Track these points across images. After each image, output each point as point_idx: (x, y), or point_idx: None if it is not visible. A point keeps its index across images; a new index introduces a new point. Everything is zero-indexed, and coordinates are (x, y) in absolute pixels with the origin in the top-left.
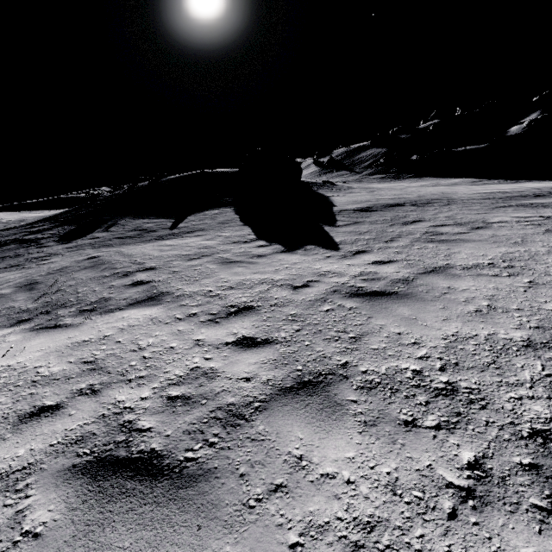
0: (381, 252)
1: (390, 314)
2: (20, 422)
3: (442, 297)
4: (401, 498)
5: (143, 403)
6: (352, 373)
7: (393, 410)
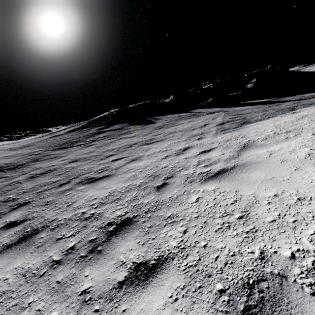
0: None
1: None
2: None
3: None
4: None
5: None
6: None
7: None
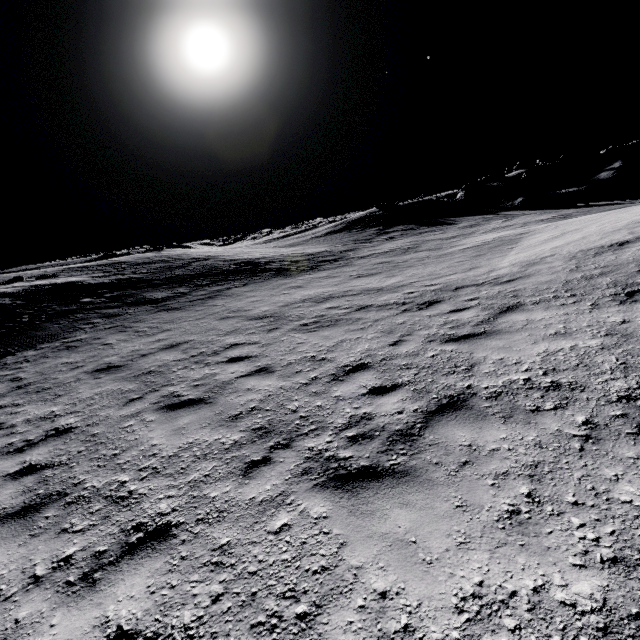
0: None
1: None
2: None
3: None
4: None
5: None
6: None
7: None
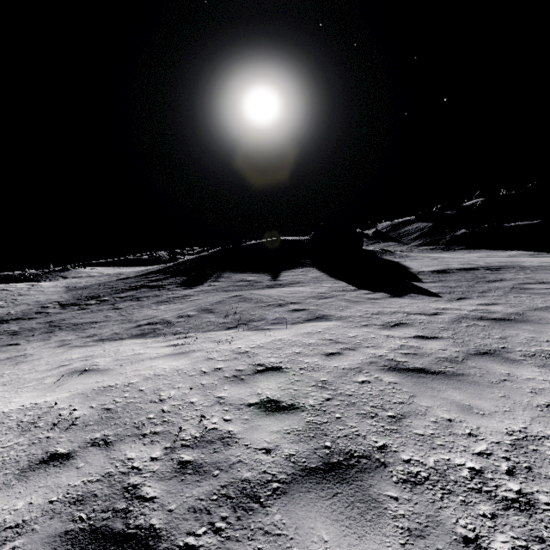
0: (481, 298)
1: (518, 328)
2: (326, 356)
3: None
4: None
5: (389, 354)
6: (512, 351)
7: None
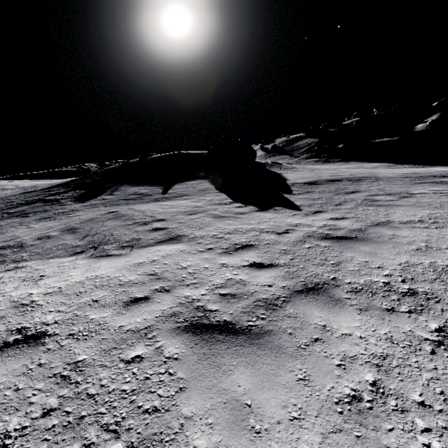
0: (334, 212)
1: (355, 250)
2: (126, 305)
3: (390, 241)
4: (398, 345)
5: (204, 297)
6: (340, 284)
7: (376, 303)
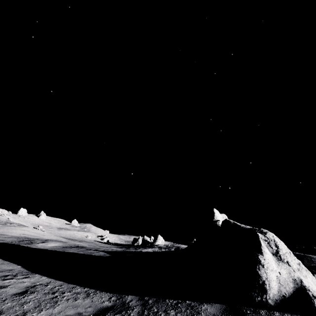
0: None
1: None
2: None
3: None
4: None
5: None
6: None
7: None
